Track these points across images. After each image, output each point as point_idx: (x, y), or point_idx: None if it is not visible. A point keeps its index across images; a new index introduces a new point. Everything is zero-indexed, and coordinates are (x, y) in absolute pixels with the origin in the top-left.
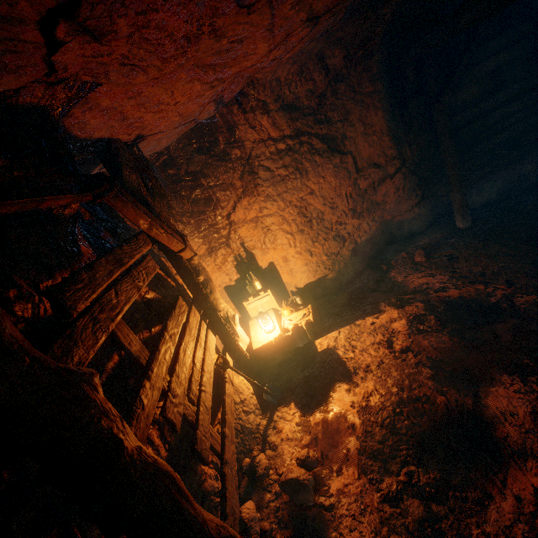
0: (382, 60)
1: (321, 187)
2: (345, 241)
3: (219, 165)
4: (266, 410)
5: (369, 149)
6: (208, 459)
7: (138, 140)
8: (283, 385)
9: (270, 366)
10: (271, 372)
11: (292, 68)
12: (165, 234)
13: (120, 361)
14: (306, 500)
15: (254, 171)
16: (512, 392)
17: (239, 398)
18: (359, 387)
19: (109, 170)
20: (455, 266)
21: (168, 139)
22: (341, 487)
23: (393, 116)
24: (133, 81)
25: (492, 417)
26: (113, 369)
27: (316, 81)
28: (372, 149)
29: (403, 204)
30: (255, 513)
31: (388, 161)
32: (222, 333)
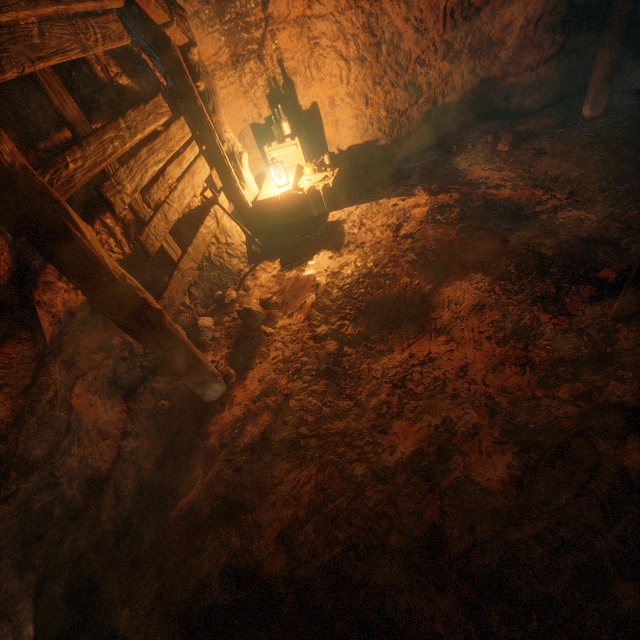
0: None
1: None
2: (420, 96)
3: None
4: (253, 261)
5: None
6: (153, 253)
7: None
8: (279, 245)
9: (274, 226)
10: (272, 231)
11: None
12: None
13: (74, 140)
14: (252, 325)
15: None
16: (473, 289)
17: (225, 240)
18: (342, 257)
19: None
20: (535, 164)
21: None
22: (287, 325)
23: None
24: None
25: (439, 303)
26: (62, 143)
27: None
28: None
29: (526, 55)
30: (210, 325)
31: None
32: (220, 167)
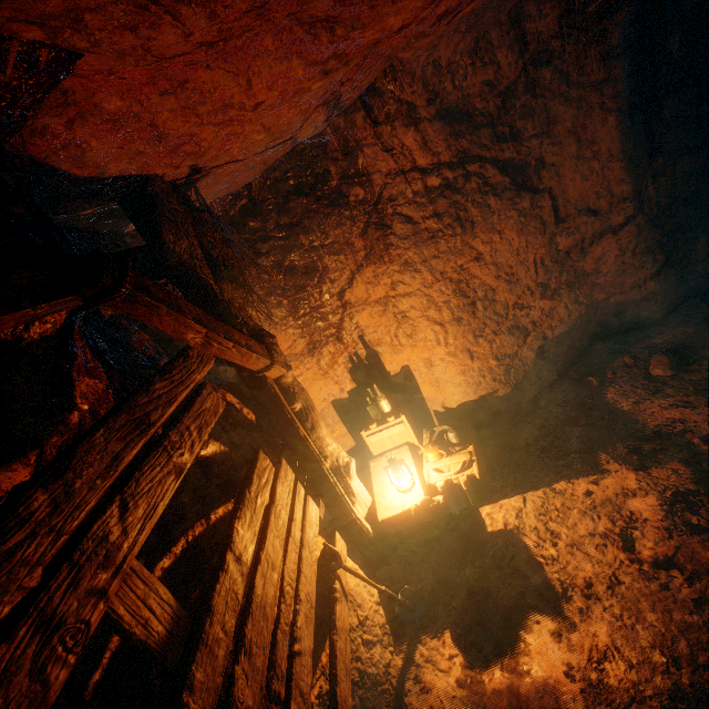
0: (629, 20)
1: (495, 249)
2: (526, 335)
3: (329, 213)
4: (400, 636)
5: (582, 183)
6: None
7: (196, 176)
8: (428, 588)
9: (404, 547)
10: (406, 560)
11: (461, 41)
12: (235, 349)
13: None
14: None
15: (385, 224)
16: None
17: (356, 618)
18: (577, 630)
19: (142, 231)
20: None
21: (249, 173)
22: None
23: (632, 125)
24: (152, 46)
25: None
26: None
27: (500, 66)
28: (588, 183)
29: (628, 276)
30: None
31: (614, 205)
32: (329, 498)
